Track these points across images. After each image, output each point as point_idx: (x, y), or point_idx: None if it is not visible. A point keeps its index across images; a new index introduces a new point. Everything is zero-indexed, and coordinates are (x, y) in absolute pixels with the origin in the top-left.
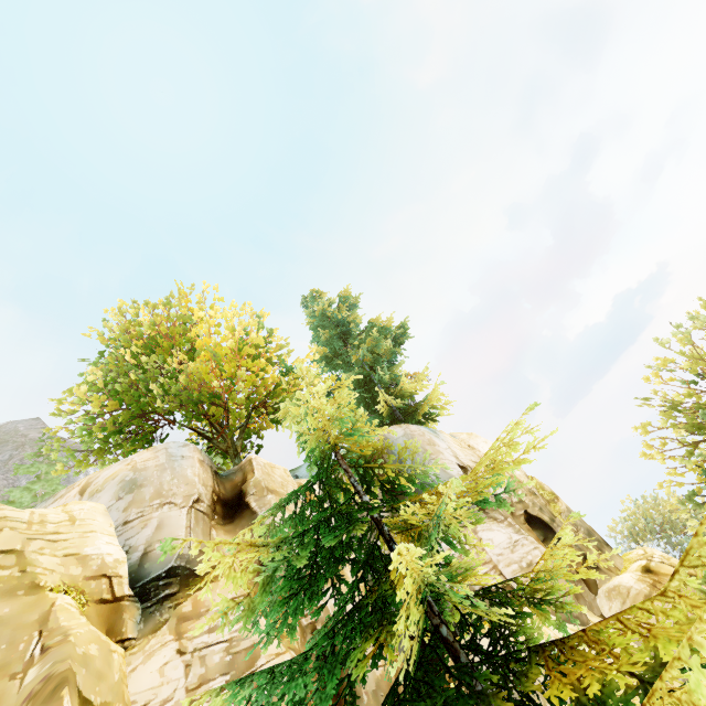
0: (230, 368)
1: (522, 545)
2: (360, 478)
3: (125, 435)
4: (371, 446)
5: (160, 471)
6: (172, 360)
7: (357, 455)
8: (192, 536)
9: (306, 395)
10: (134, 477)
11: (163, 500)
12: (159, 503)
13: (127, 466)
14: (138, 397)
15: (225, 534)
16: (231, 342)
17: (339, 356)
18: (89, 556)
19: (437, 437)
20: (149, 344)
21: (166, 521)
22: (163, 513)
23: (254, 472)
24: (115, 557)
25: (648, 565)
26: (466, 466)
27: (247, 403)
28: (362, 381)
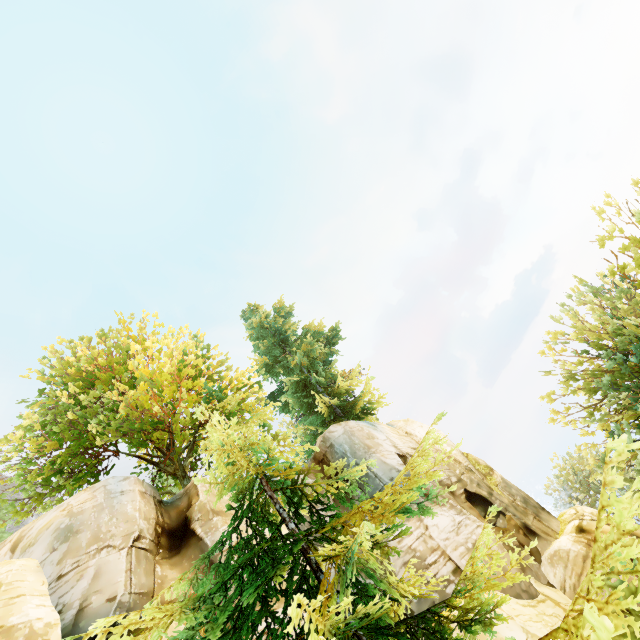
0: (170, 392)
1: (465, 526)
2: (286, 502)
3: (66, 473)
4: (290, 470)
5: (98, 512)
6: (112, 390)
7: (285, 475)
8: (133, 579)
9: (212, 434)
10: (69, 523)
11: (101, 544)
12: (96, 548)
13: (62, 511)
14: (78, 433)
15: (171, 568)
16: (168, 367)
17: (279, 363)
18: (15, 626)
19: (375, 429)
20: (88, 378)
21: (103, 567)
22: (101, 559)
23: (198, 495)
24: (46, 621)
25: (580, 524)
26: (405, 454)
27: (193, 421)
28: (302, 384)
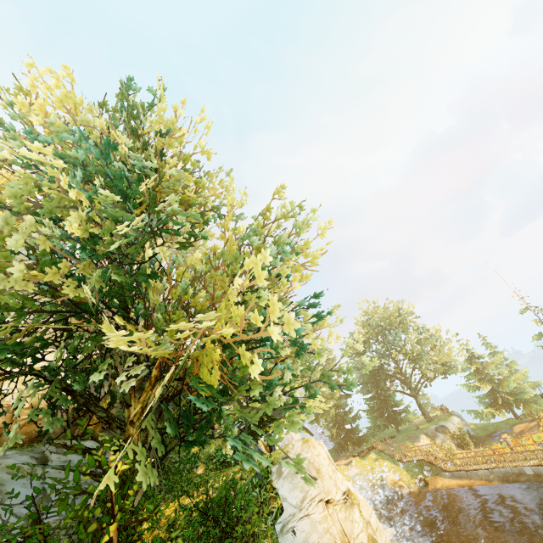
0: None
1: None
2: None
3: None
4: None
5: None
6: None
7: None
8: None
9: None
10: None
11: None
12: None
13: None
14: None
15: None
16: None
17: None
18: None
19: None
20: None
21: None
22: None
23: None
24: None
25: None
26: None
27: None
28: None
